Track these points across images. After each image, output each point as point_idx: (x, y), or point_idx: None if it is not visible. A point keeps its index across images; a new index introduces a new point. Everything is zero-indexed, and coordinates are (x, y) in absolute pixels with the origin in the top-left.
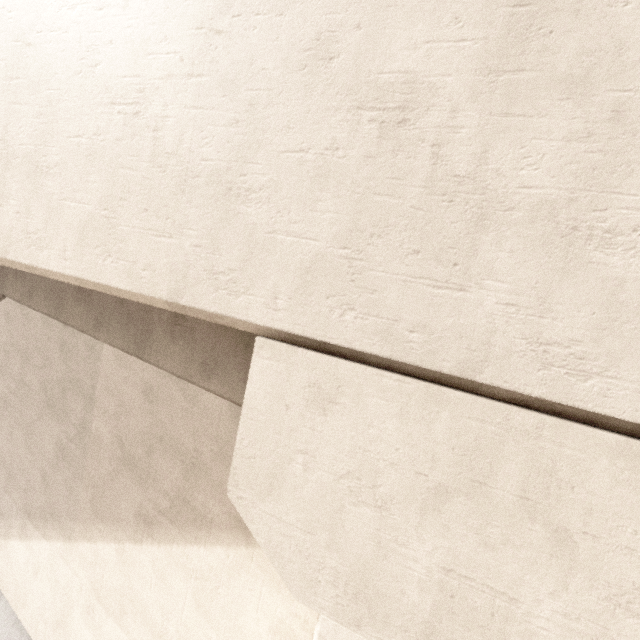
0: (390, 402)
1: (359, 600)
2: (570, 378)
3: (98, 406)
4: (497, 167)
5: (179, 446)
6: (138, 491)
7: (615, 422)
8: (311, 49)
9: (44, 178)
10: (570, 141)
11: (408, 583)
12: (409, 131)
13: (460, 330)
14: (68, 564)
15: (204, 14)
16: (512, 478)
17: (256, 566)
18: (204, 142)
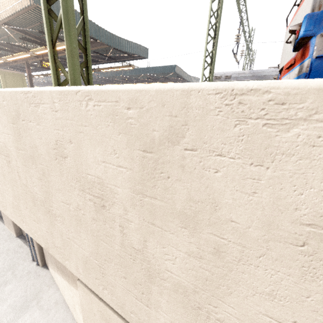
0: None
1: None
2: None
3: None
4: (152, 253)
5: None
6: None
7: None
8: (55, 149)
9: None
10: (190, 256)
11: None
12: (107, 213)
13: None
14: (71, 291)
15: (12, 116)
16: None
17: None
18: (34, 184)
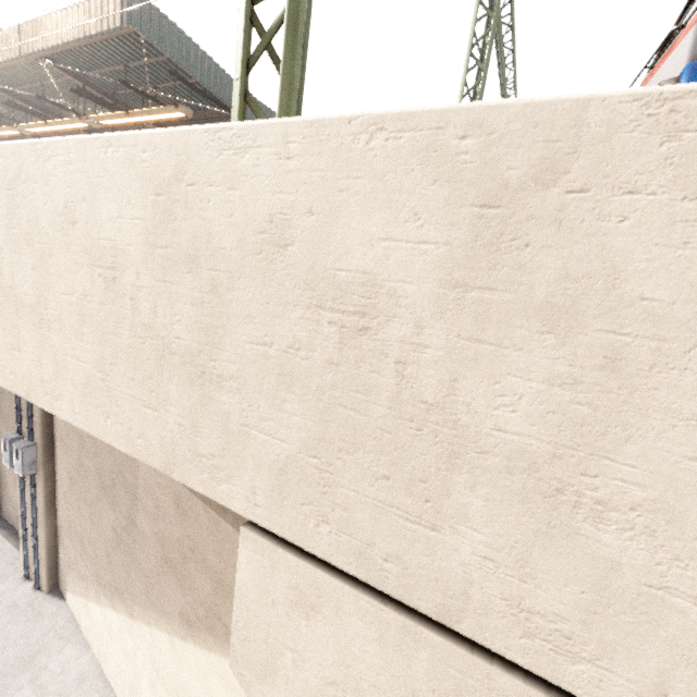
0: (369, 626)
1: None
2: (556, 656)
3: (140, 504)
4: (468, 401)
5: (208, 563)
6: (179, 593)
7: None
8: (265, 232)
9: (48, 331)
10: (552, 385)
11: None
12: (371, 342)
13: (435, 572)
14: (133, 638)
15: (161, 179)
16: None
17: None
18: (175, 319)
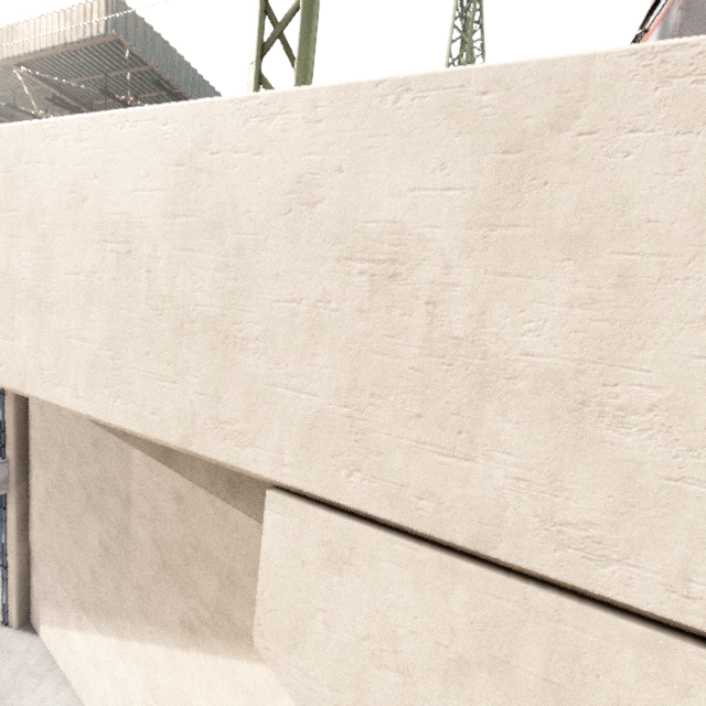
0: (404, 569)
1: None
2: (588, 562)
3: (134, 509)
4: (497, 331)
5: (214, 559)
6: (180, 599)
7: (640, 611)
8: (293, 192)
9: (49, 314)
10: (573, 307)
11: None
12: (401, 286)
13: (470, 502)
14: (123, 661)
15: (183, 150)
16: (534, 659)
17: None
18: (196, 286)
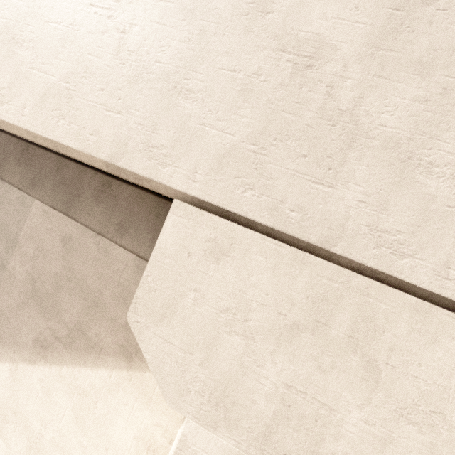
0: (268, 259)
1: (219, 407)
2: (393, 256)
3: (18, 249)
4: (367, 109)
5: (85, 287)
6: (41, 321)
7: (416, 289)
8: (254, 3)
9: (18, 48)
10: (415, 102)
11: (259, 395)
12: (313, 73)
13: (326, 214)
14: None
15: None
16: (345, 322)
17: (133, 385)
18: (161, 49)
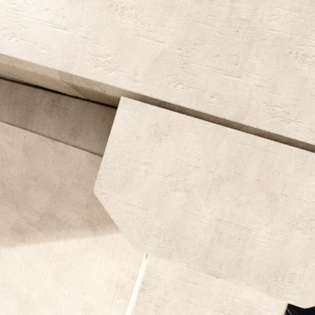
0: (197, 134)
1: (171, 243)
2: (282, 122)
3: None
4: (260, 18)
5: (49, 182)
6: (14, 213)
7: (297, 143)
8: None
9: None
10: (292, 11)
11: (199, 229)
12: None
13: (236, 97)
14: None
15: None
16: (254, 171)
17: (99, 246)
18: None
